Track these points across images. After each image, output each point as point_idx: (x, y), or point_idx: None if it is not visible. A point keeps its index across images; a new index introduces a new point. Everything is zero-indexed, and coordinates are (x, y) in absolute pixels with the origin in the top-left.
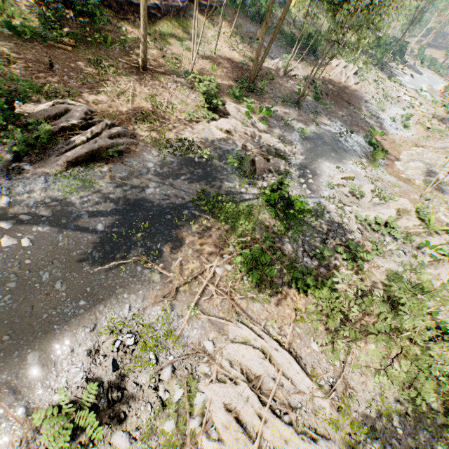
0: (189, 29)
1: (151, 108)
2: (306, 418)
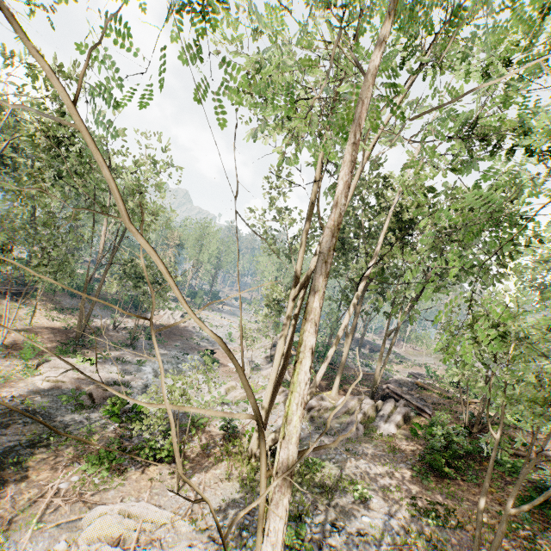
0: None
1: None
2: (170, 540)
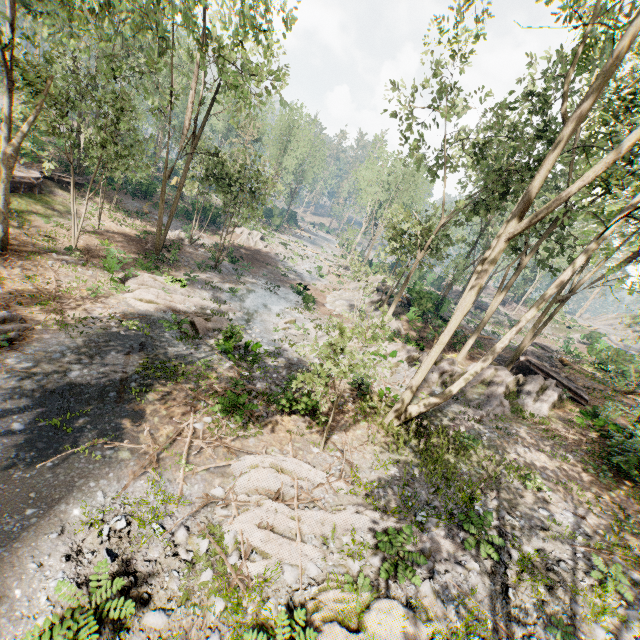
0: (52, 205)
1: (35, 290)
2: (331, 502)
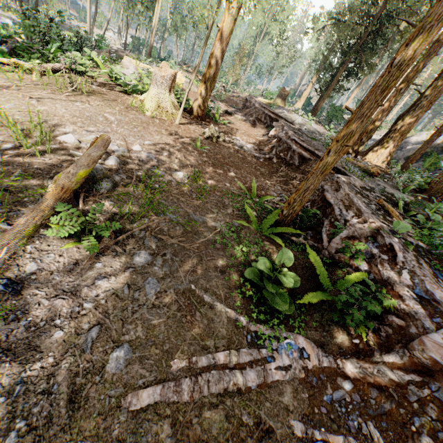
0: None
1: None
2: None
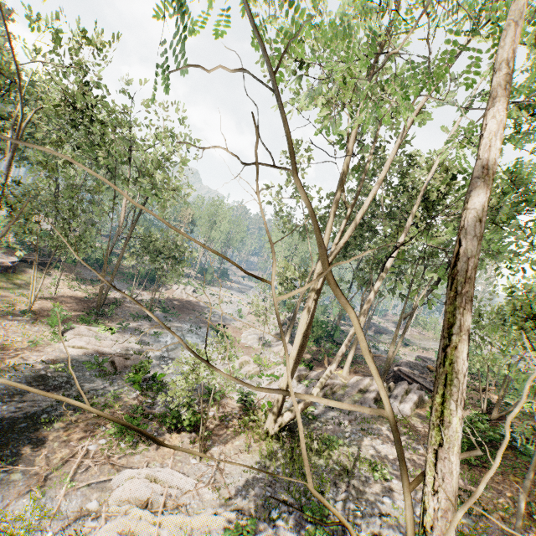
0: (21, 280)
1: None
2: (195, 507)
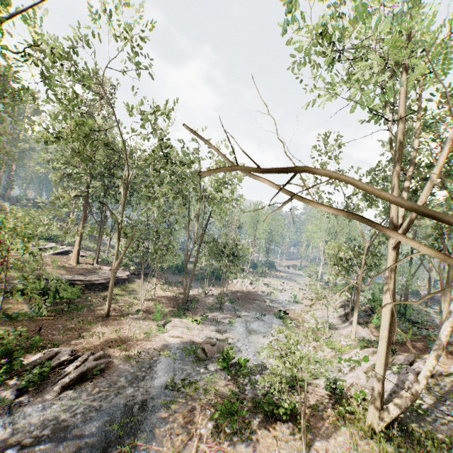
0: (133, 287)
1: (118, 337)
2: None
